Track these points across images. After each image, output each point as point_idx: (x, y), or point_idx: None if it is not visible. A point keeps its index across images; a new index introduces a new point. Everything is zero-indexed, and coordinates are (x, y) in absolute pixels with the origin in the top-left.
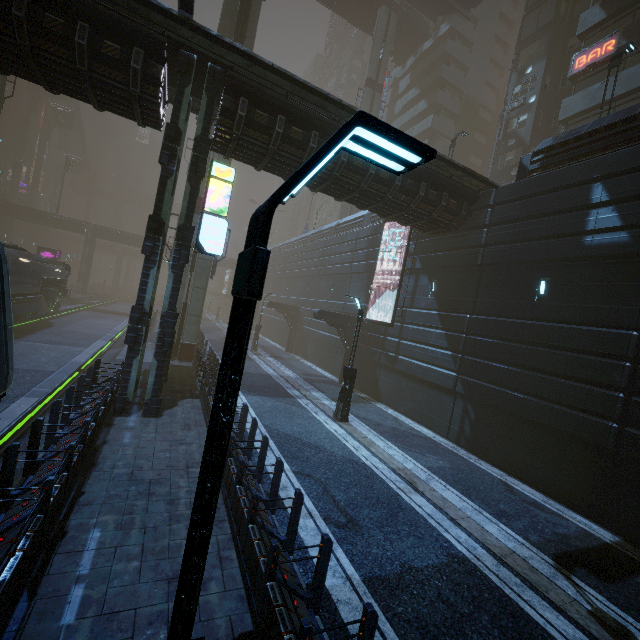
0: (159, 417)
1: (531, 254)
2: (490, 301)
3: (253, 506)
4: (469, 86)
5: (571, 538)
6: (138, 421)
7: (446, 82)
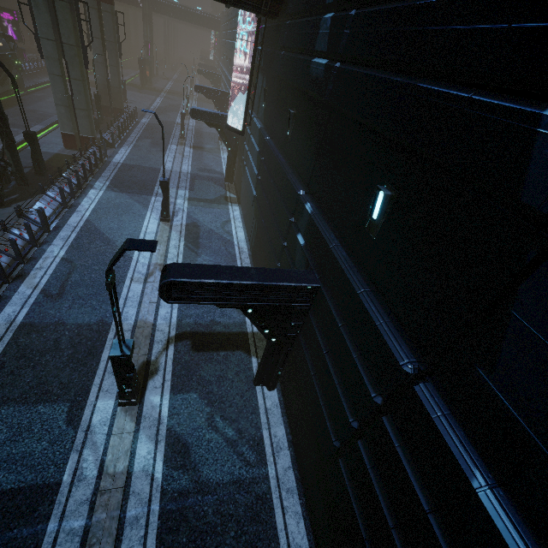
0: (6, 208)
1: (293, 73)
2: (277, 125)
3: None
4: None
5: (220, 325)
6: None
7: None
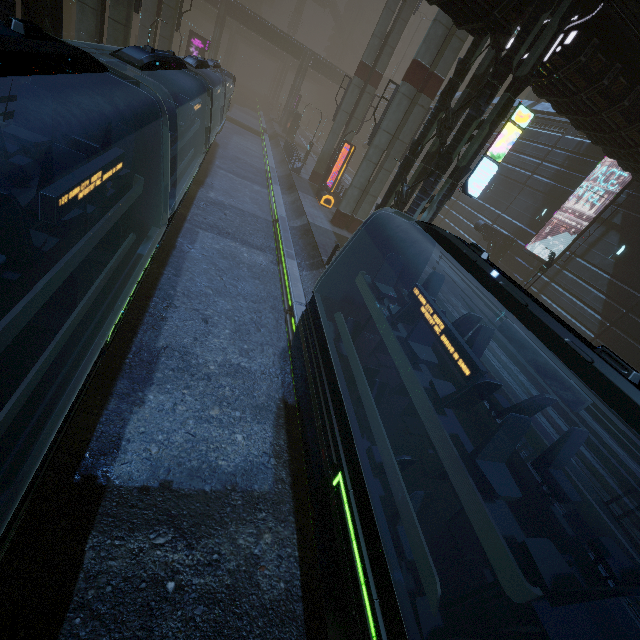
0: None
1: None
2: None
3: None
4: None
5: (630, 475)
6: None
7: None
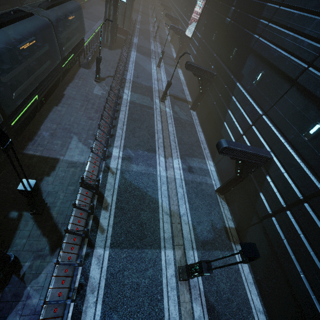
0: (111, 51)
1: (219, 20)
2: (208, 36)
3: (118, 64)
4: None
5: (180, 96)
6: (107, 50)
7: None
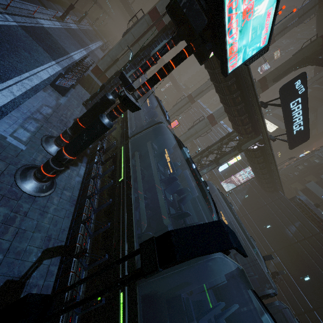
0: None
1: (273, 218)
2: (255, 216)
3: None
4: (321, 119)
5: None
6: None
7: (316, 111)
